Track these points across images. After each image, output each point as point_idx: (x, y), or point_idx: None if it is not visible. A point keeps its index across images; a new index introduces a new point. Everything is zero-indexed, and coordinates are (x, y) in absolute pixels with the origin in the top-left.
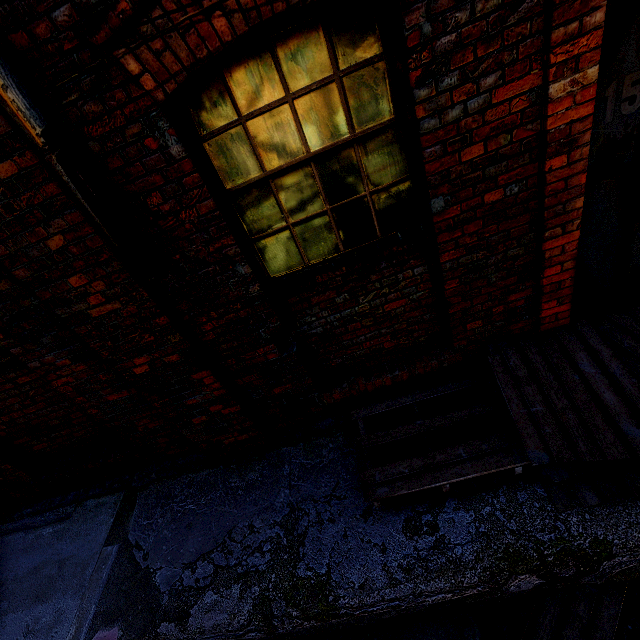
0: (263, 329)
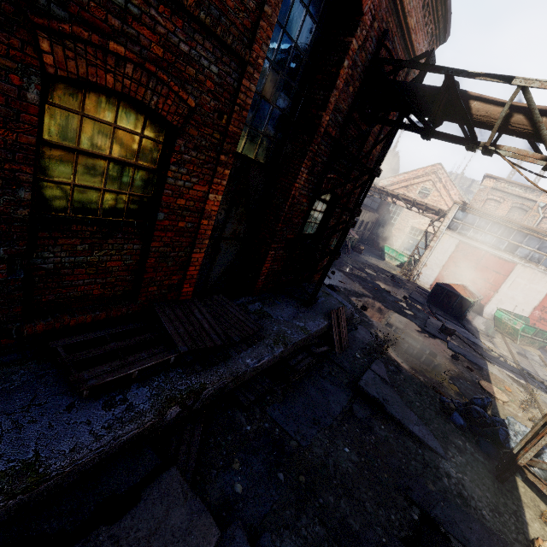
0: (6, 248)
